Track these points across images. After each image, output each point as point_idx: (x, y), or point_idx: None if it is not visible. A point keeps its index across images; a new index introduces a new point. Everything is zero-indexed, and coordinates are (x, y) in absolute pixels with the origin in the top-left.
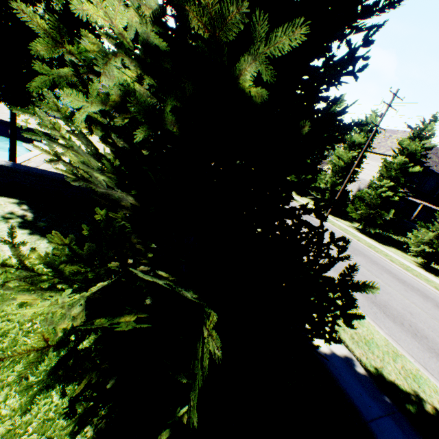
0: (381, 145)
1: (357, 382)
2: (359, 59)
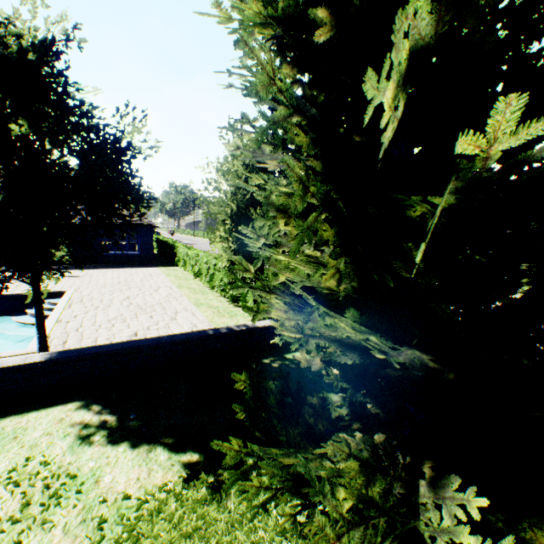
0: None
1: None
2: None
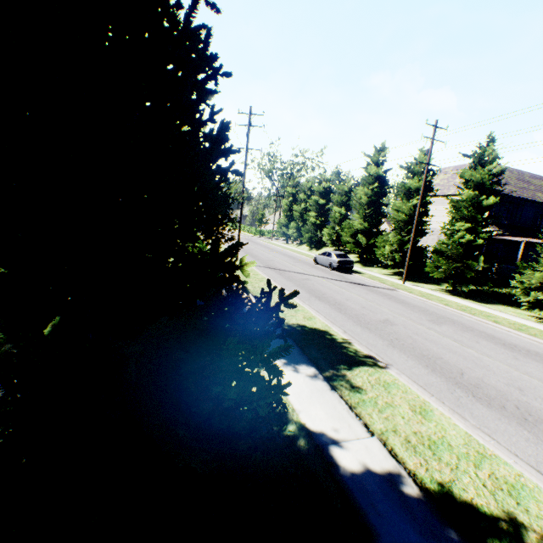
0: (448, 185)
1: (402, 512)
2: (217, 78)
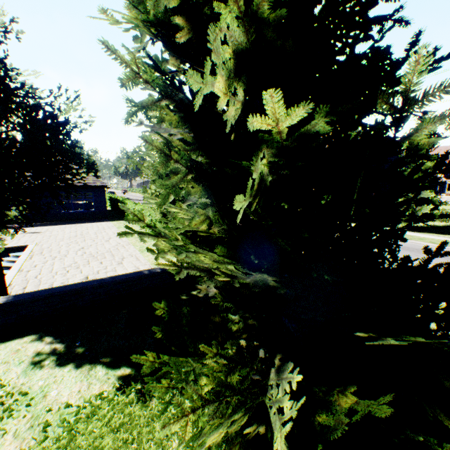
0: None
1: None
2: None
